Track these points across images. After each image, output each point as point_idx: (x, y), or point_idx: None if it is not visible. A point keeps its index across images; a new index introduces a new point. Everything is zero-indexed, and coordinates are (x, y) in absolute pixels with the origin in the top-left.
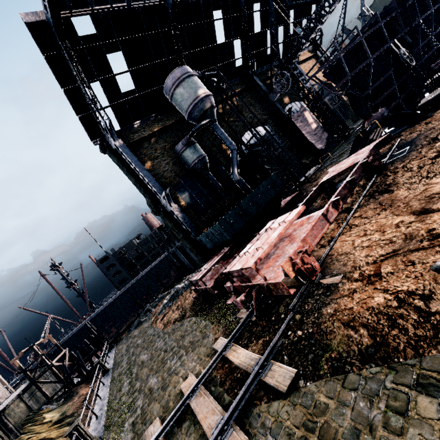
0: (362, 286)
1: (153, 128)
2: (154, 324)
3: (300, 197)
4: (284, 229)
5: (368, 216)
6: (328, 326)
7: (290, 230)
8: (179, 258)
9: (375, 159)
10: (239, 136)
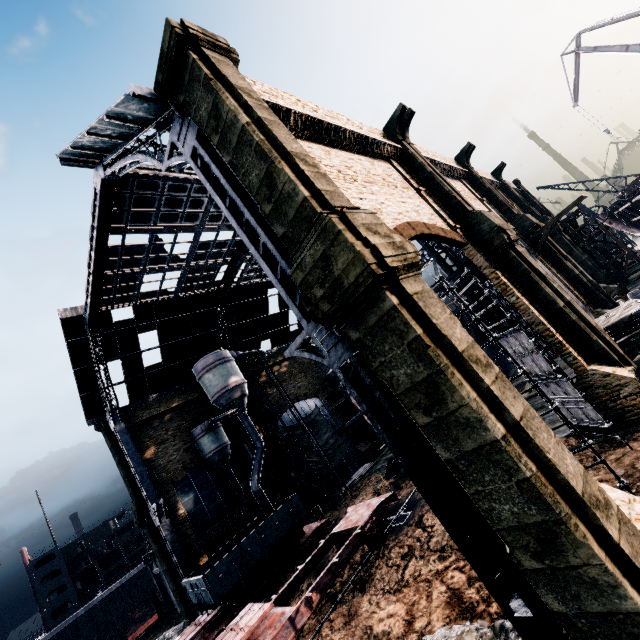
0: None
1: (172, 403)
2: None
3: (328, 527)
4: None
5: (333, 628)
6: None
7: (262, 628)
8: (165, 586)
9: (376, 525)
10: (272, 425)
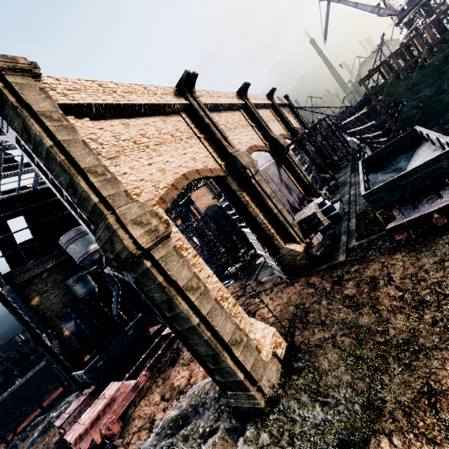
0: None
1: (47, 265)
2: None
3: (164, 328)
4: (103, 405)
5: (157, 386)
6: None
7: (119, 393)
8: None
9: None
10: None
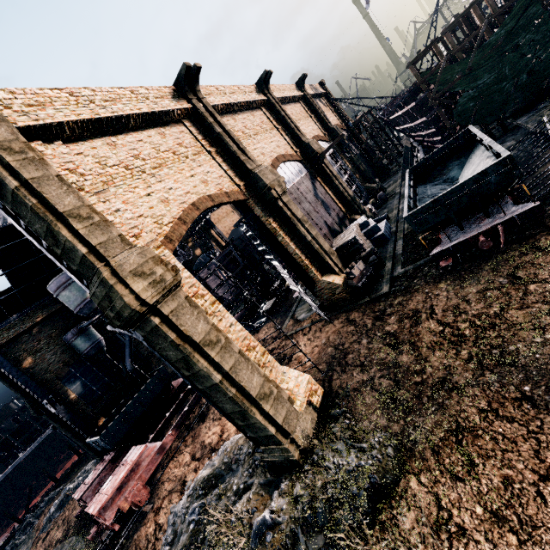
0: (153, 517)
1: (36, 318)
2: (34, 547)
3: None
4: (126, 472)
5: (186, 445)
6: (131, 549)
7: (143, 457)
8: None
9: None
10: None
